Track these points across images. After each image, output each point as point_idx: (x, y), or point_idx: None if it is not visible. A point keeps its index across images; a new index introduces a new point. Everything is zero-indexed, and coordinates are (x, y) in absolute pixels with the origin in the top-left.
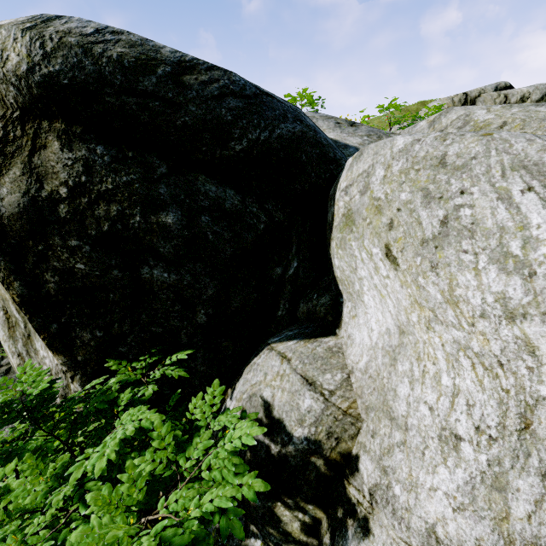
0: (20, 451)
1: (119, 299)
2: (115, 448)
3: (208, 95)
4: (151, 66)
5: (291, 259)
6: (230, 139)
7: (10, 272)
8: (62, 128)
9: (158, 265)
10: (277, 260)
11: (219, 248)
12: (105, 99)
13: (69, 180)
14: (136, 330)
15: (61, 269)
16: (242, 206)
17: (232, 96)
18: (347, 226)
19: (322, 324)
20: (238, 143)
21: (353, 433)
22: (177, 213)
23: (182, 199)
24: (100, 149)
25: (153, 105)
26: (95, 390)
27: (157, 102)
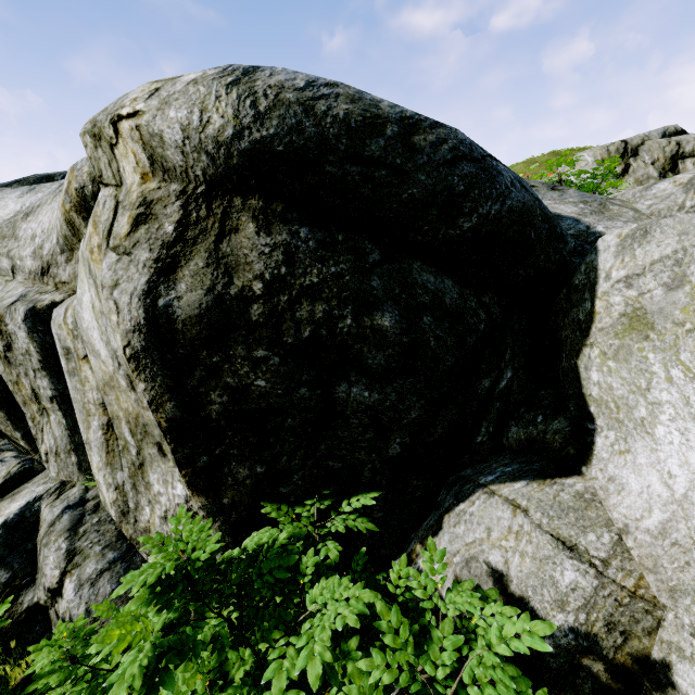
0: (193, 643)
1: (297, 424)
2: (325, 643)
3: (440, 159)
4: (379, 126)
5: (503, 368)
6: (460, 215)
7: (166, 390)
8: (259, 206)
9: (360, 381)
10: (486, 369)
11: (440, 358)
12: (324, 169)
13: (265, 272)
14: (307, 465)
15: (235, 386)
16: (461, 301)
17: (465, 160)
18: (634, 330)
19: (556, 458)
20: (467, 220)
21: (650, 626)
22: (394, 313)
23: (398, 293)
24: (304, 232)
25: (378, 174)
26: (255, 547)
27: (383, 171)
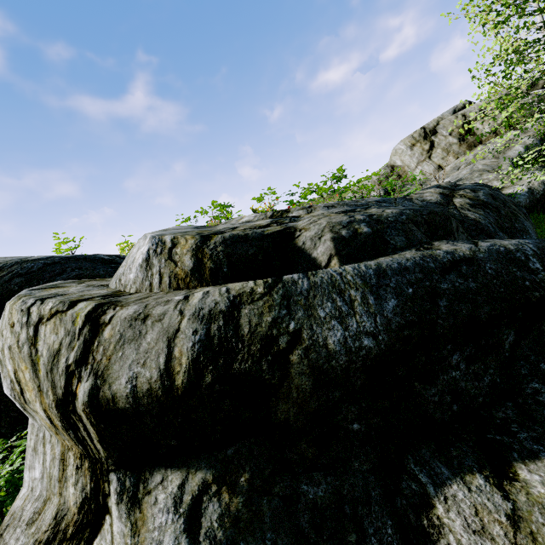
0: None
1: None
2: None
3: (3, 282)
4: None
5: None
6: None
7: None
8: None
9: None
10: None
11: None
12: None
13: None
14: (3, 416)
15: None
16: None
17: (18, 277)
18: None
19: None
20: None
21: None
22: None
23: None
24: None
25: None
26: None
27: None
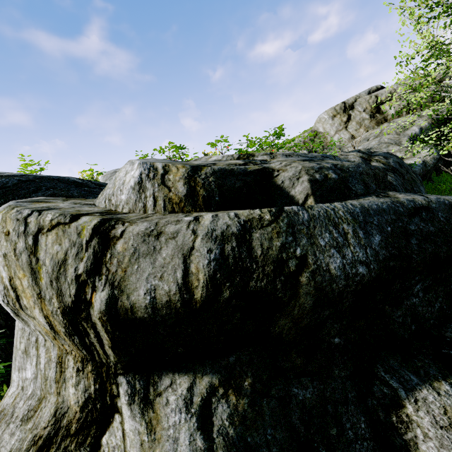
0: None
1: None
2: None
3: None
4: None
5: None
6: None
7: None
8: None
9: None
10: None
11: None
12: None
13: None
14: None
15: None
16: None
17: None
18: None
19: None
20: None
21: None
22: None
23: None
24: None
25: None
26: None
27: None
